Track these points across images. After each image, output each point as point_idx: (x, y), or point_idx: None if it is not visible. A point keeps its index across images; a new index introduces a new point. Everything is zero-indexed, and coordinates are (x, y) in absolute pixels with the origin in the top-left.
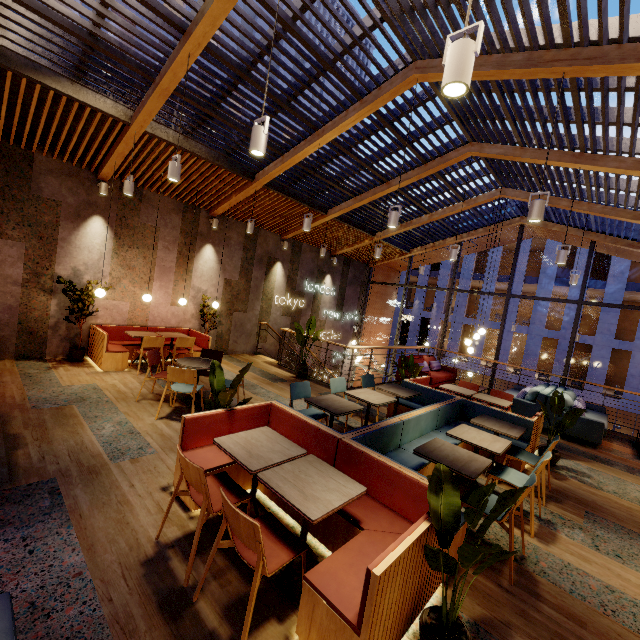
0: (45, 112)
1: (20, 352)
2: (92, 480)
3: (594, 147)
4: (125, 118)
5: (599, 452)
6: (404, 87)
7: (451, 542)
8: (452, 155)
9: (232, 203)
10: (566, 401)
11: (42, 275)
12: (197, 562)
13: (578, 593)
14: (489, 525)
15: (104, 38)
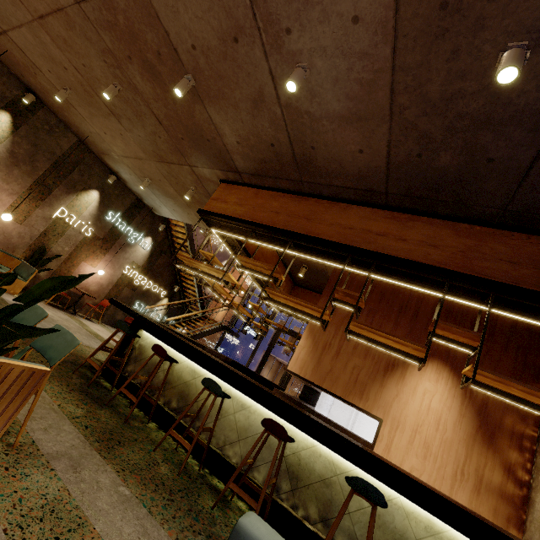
0: None
1: None
2: None
3: None
4: None
5: None
6: None
7: None
8: None
9: None
10: None
11: None
12: None
13: None
14: None
15: None
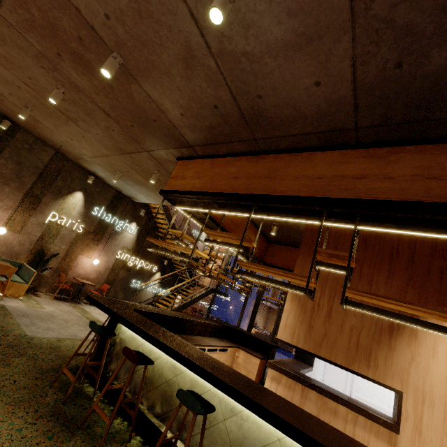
0: None
1: None
2: None
3: None
4: None
5: None
6: None
7: None
8: None
9: None
10: None
11: None
12: None
13: None
14: None
15: None
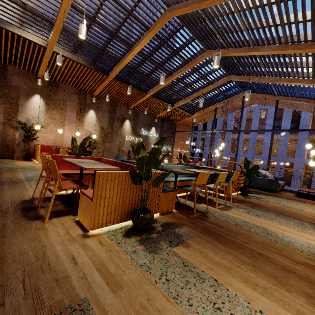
0: (9, 43)
1: (2, 155)
2: (14, 184)
3: (257, 42)
4: (44, 45)
5: (276, 194)
6: (165, 21)
7: (148, 179)
8: (198, 57)
9: (101, 89)
10: (261, 172)
11: (12, 120)
12: (47, 202)
13: (227, 221)
14: (153, 158)
15: (28, 4)
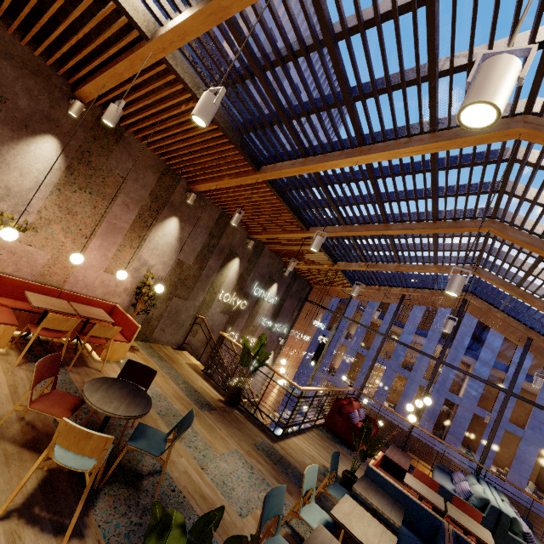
0: None
1: None
2: None
3: None
4: (145, 28)
5: None
6: (497, 137)
7: None
8: (467, 224)
9: (221, 185)
10: (520, 523)
11: None
12: None
13: None
14: None
15: None
